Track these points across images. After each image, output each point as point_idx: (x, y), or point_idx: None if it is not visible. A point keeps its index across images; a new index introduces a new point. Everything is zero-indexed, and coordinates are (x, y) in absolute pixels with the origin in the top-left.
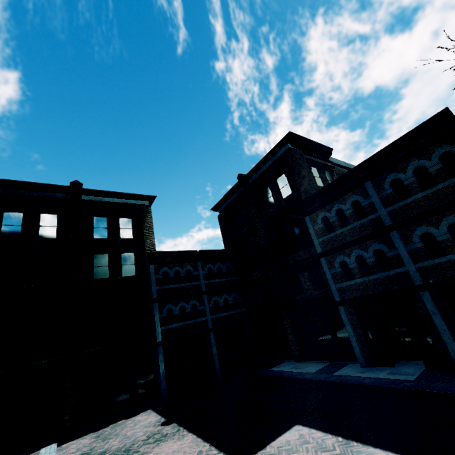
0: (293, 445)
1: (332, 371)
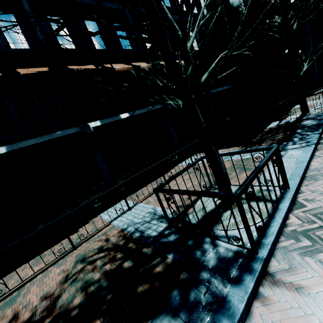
0: None
1: None
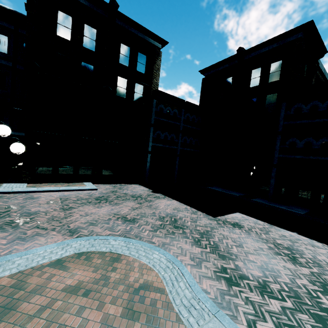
0: (240, 219)
1: (249, 198)
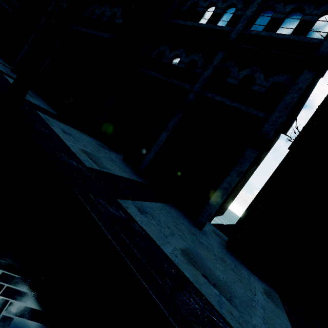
0: None
1: None
